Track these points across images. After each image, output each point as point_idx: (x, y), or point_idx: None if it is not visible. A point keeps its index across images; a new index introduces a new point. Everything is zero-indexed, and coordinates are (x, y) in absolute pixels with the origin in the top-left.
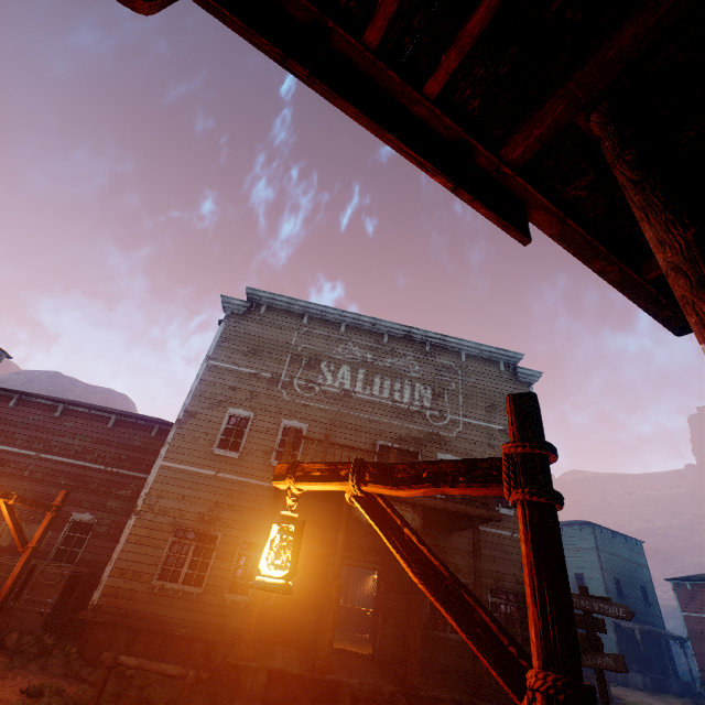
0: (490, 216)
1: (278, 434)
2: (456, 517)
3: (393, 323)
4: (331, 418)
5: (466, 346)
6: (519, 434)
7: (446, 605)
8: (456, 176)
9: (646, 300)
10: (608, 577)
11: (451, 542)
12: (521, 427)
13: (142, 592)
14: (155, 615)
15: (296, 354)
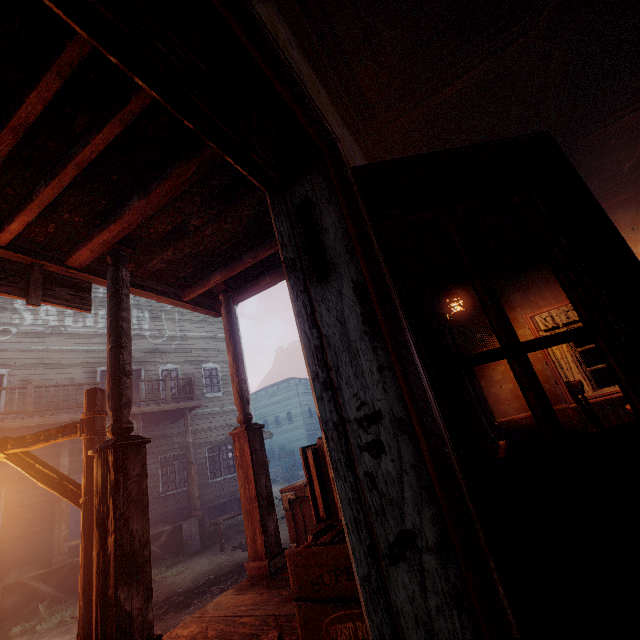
0: (60, 306)
1: None
2: (172, 412)
3: None
4: (38, 357)
5: None
6: (88, 409)
7: (56, 489)
8: (28, 294)
9: (190, 308)
10: (305, 409)
11: (176, 429)
12: (89, 405)
13: None
14: None
15: None
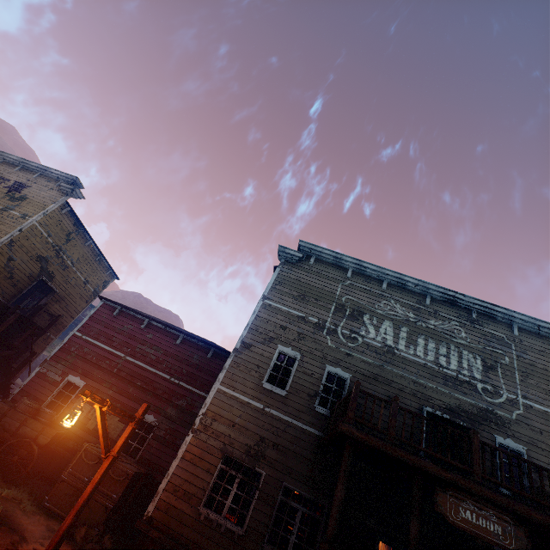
0: None
1: (322, 379)
2: None
3: (437, 286)
4: (373, 371)
5: (519, 319)
6: None
7: None
8: None
9: None
10: None
11: None
12: None
13: (189, 515)
14: (198, 545)
15: (340, 303)
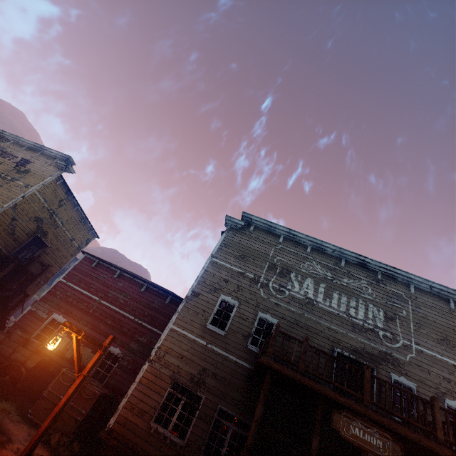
0: None
1: (254, 323)
2: None
3: (350, 251)
4: (296, 318)
5: (415, 280)
6: None
7: None
8: None
9: None
10: None
11: None
12: None
13: (142, 428)
14: (148, 453)
15: (273, 263)
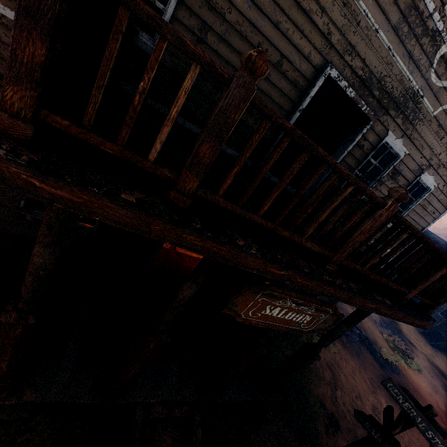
0: None
1: None
2: None
3: None
4: None
5: None
6: None
7: None
8: None
9: None
10: None
11: None
12: None
13: None
14: None
15: None
